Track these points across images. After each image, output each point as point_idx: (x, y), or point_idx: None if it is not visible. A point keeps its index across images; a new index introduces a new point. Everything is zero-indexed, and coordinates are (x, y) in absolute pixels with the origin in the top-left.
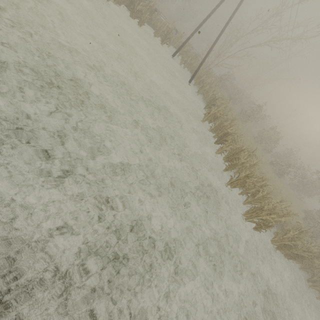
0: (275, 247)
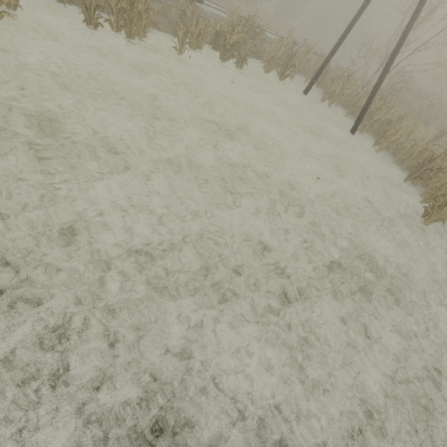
0: None
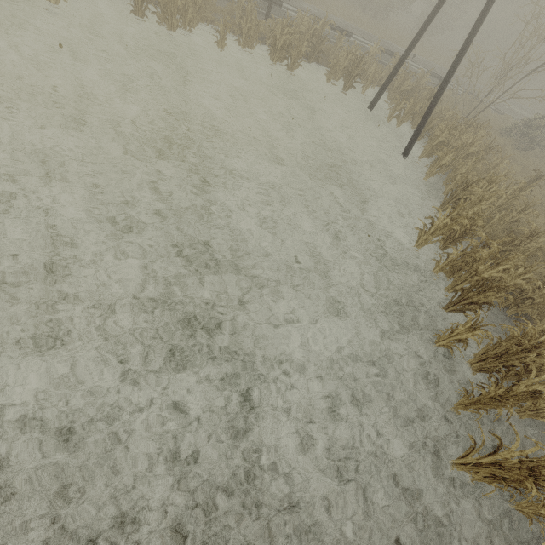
0: None
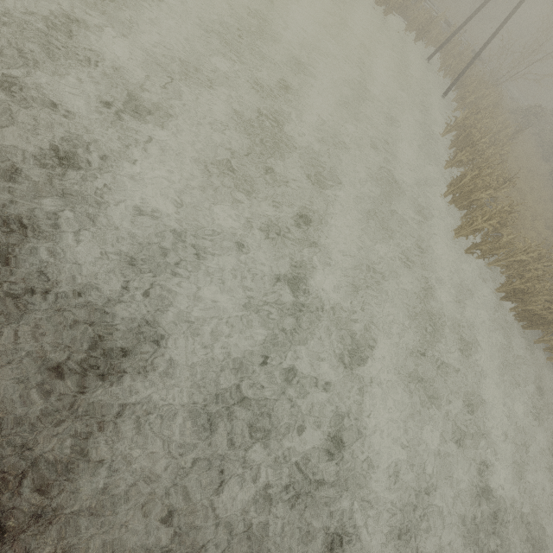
0: (500, 298)
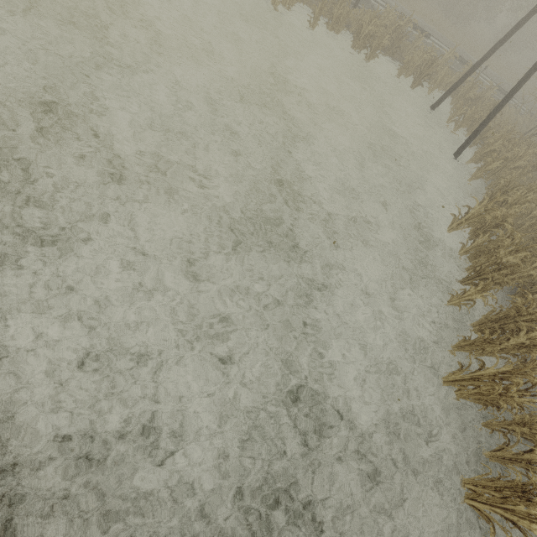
0: None
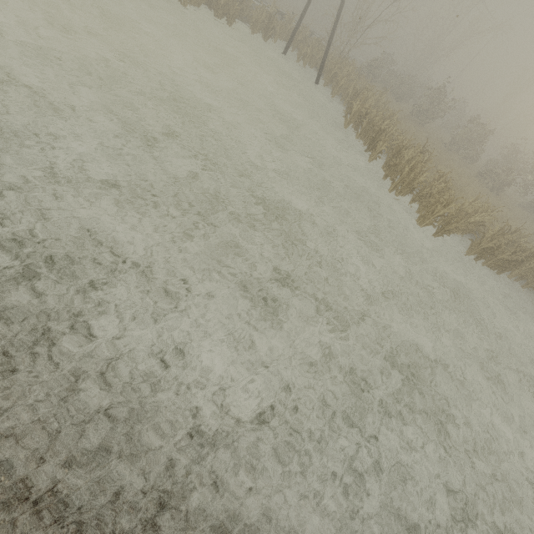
0: (473, 259)
